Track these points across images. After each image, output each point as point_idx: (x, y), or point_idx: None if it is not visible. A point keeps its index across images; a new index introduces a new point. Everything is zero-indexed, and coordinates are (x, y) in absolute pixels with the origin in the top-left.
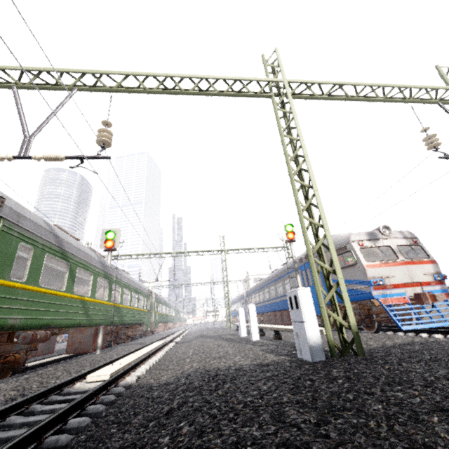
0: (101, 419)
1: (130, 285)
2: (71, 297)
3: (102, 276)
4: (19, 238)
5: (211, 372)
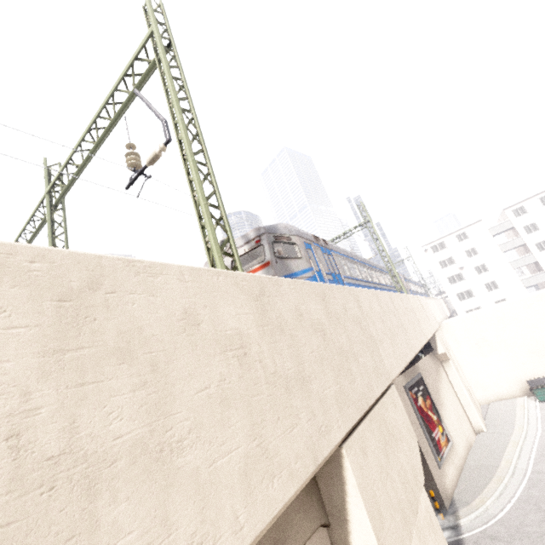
0: None
1: None
2: None
3: None
4: None
5: None
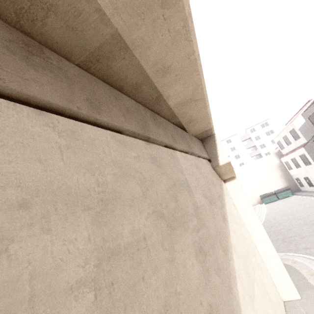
0: None
1: None
2: None
3: None
4: None
5: None
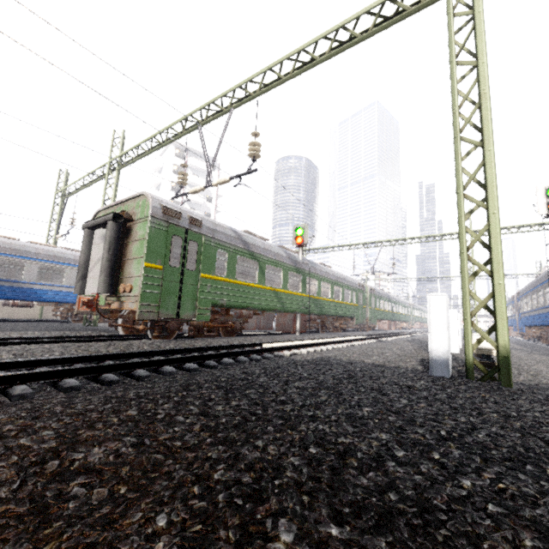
0: (243, 364)
1: (330, 279)
2: (264, 288)
3: (292, 271)
4: (216, 247)
5: (327, 359)
